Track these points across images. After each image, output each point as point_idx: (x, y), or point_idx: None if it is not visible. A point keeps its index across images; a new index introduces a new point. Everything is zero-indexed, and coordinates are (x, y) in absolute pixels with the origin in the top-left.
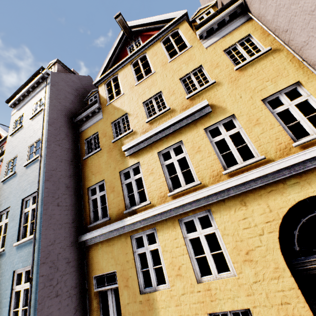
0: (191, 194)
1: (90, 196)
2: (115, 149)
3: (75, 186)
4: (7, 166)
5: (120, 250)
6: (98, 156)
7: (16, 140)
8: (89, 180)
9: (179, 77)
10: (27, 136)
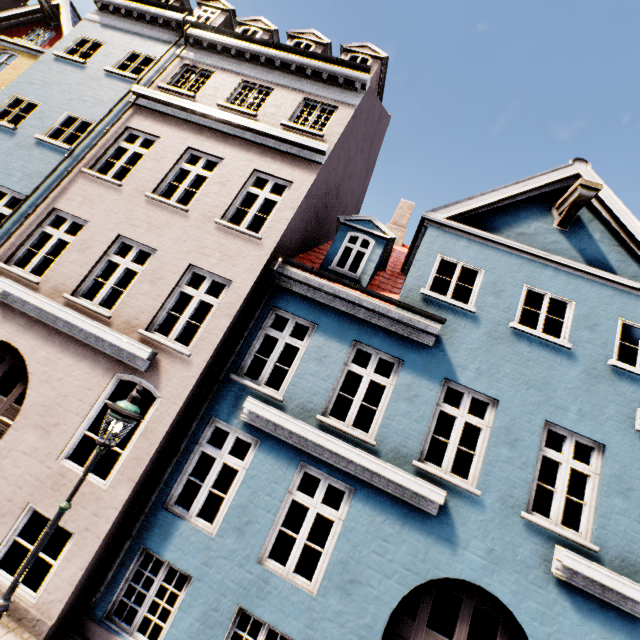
0: None
1: None
2: None
3: None
4: None
5: None
6: None
7: None
8: None
9: None
10: None
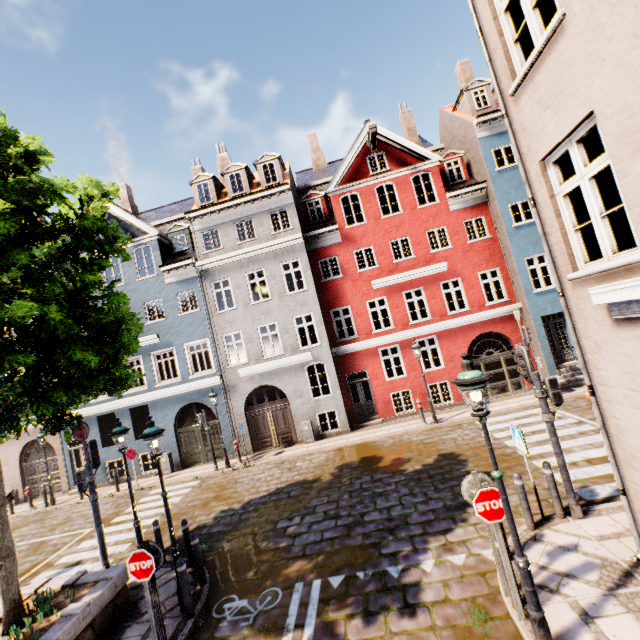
0: None
1: None
2: None
3: None
4: (509, 209)
5: None
6: None
7: (515, 180)
8: None
9: None
10: None
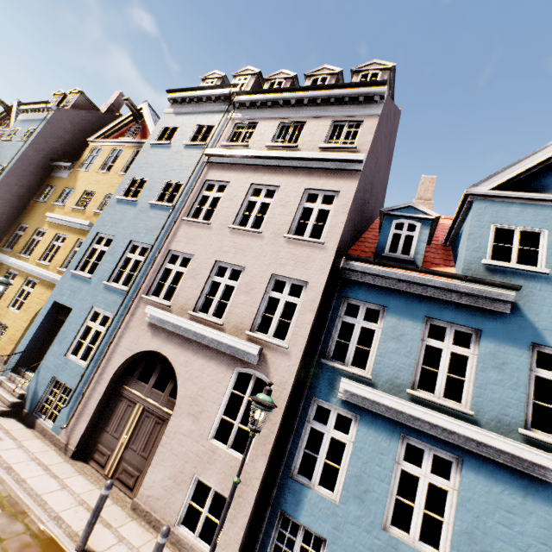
0: (37, 267)
1: (18, 230)
2: (49, 210)
3: (13, 216)
4: None
5: (0, 272)
6: (41, 206)
7: (1, 150)
8: (25, 218)
9: (108, 192)
10: (6, 155)
